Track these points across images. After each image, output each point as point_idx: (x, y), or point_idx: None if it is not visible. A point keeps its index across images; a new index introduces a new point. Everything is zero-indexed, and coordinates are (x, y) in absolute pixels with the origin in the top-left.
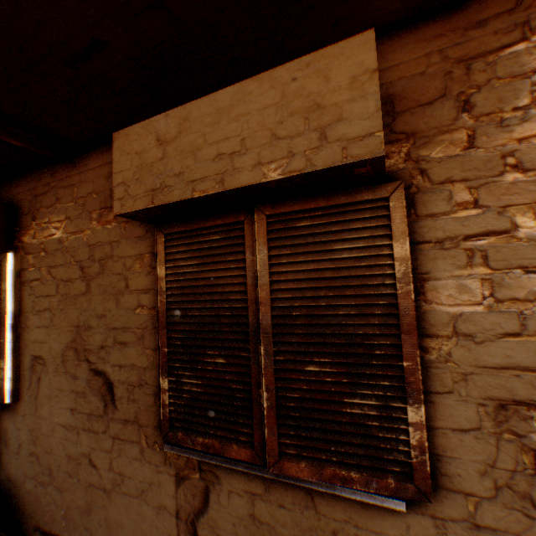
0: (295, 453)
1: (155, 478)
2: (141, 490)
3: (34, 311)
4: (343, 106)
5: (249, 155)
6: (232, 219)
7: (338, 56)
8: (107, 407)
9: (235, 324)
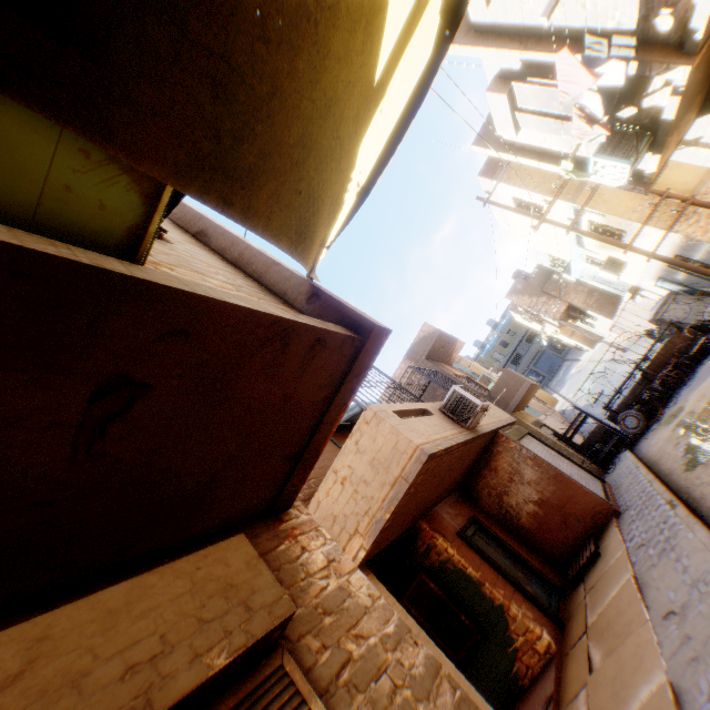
0: None
1: None
2: None
3: None
4: (251, 581)
5: (179, 649)
6: None
7: (228, 548)
8: None
9: None
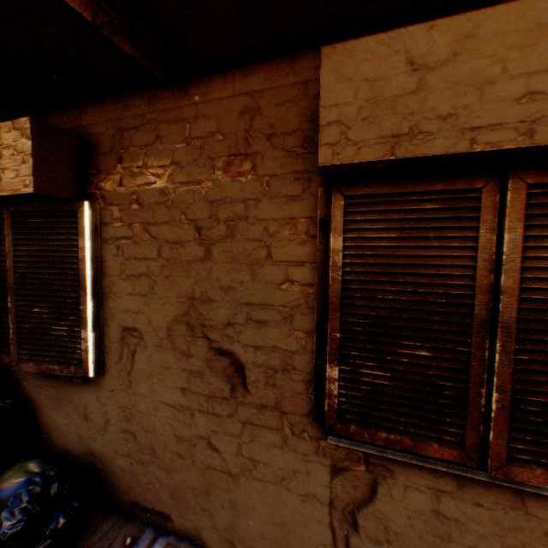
0: (528, 459)
1: (301, 467)
2: (282, 477)
3: (122, 275)
4: None
5: None
6: (461, 184)
7: None
8: (234, 390)
9: (451, 313)
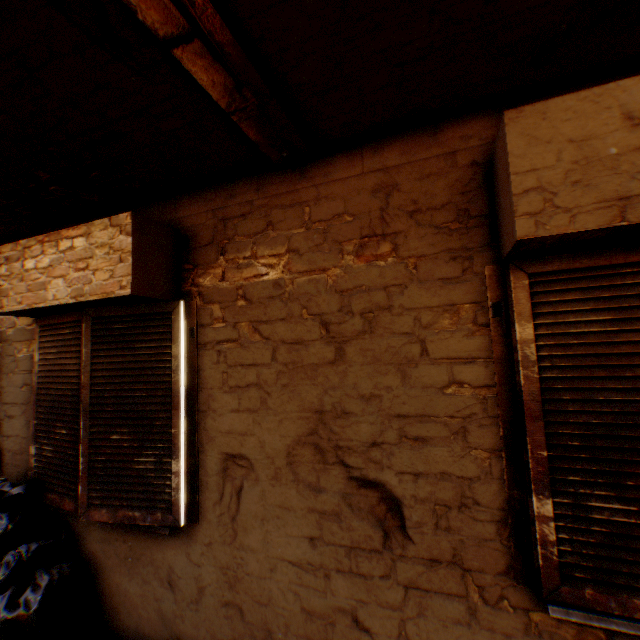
0: None
1: None
2: None
3: (224, 386)
4: None
5: None
6: None
7: None
8: (389, 537)
9: None
